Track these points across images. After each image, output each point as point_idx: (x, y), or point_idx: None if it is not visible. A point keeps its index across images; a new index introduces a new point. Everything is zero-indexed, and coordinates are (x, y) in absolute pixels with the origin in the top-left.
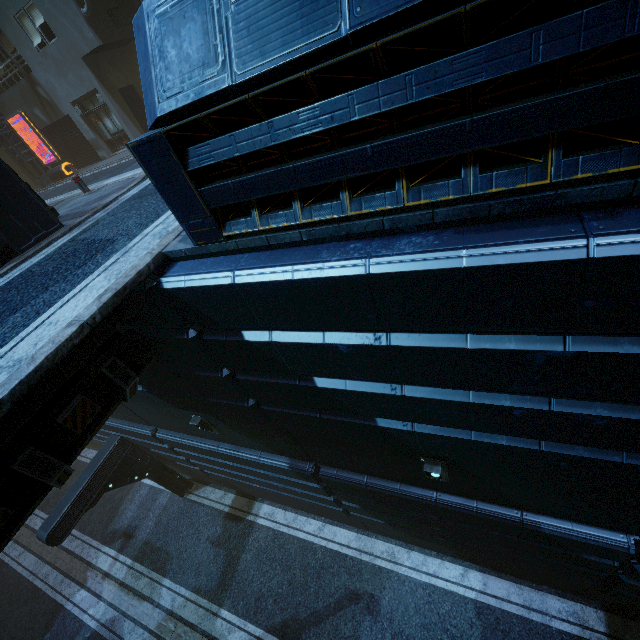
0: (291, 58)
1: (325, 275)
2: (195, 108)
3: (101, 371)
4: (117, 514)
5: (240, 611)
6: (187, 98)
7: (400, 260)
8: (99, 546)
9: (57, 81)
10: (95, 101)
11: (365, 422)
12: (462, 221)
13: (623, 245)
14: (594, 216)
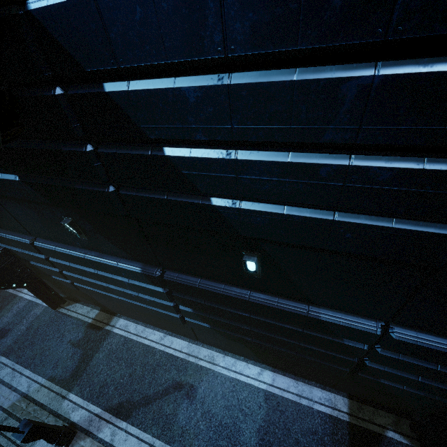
0: None
1: None
2: None
3: None
4: None
5: (85, 395)
6: None
7: None
8: None
9: None
10: None
11: (202, 202)
12: None
13: None
14: None
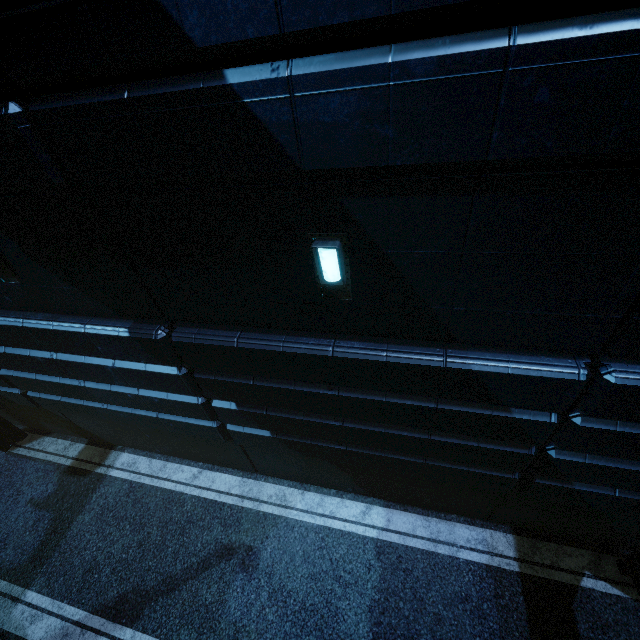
0: None
1: None
2: None
3: None
4: None
5: (57, 590)
6: None
7: None
8: None
9: None
10: None
11: (206, 84)
12: None
13: None
14: None
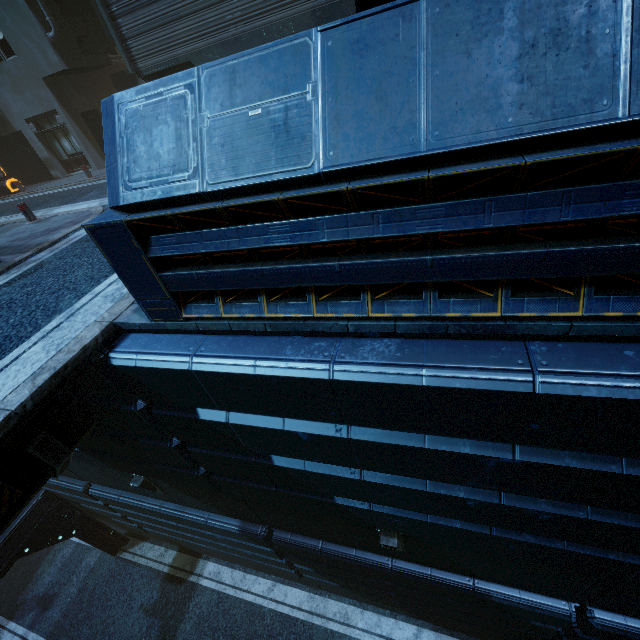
0: (264, 181)
1: (288, 374)
2: (162, 203)
3: (27, 450)
4: (32, 580)
5: None
6: (154, 194)
7: (363, 370)
8: (4, 622)
9: (11, 97)
10: (53, 121)
11: (323, 498)
12: (422, 334)
13: (563, 385)
14: (538, 348)
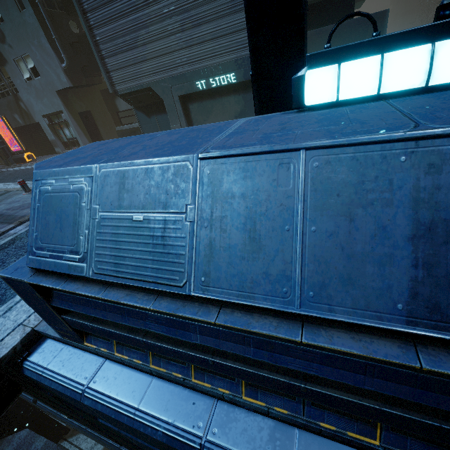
0: (140, 285)
1: (162, 439)
2: (58, 272)
3: None
4: None
5: None
6: (51, 265)
7: None
8: None
9: (35, 101)
10: (60, 117)
11: None
12: (295, 424)
13: None
14: None
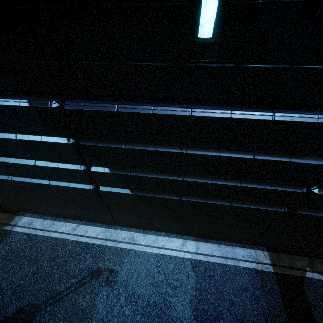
0: None
1: None
2: None
3: None
4: None
5: None
6: None
7: None
8: None
9: None
10: None
11: None
12: None
13: None
14: None
